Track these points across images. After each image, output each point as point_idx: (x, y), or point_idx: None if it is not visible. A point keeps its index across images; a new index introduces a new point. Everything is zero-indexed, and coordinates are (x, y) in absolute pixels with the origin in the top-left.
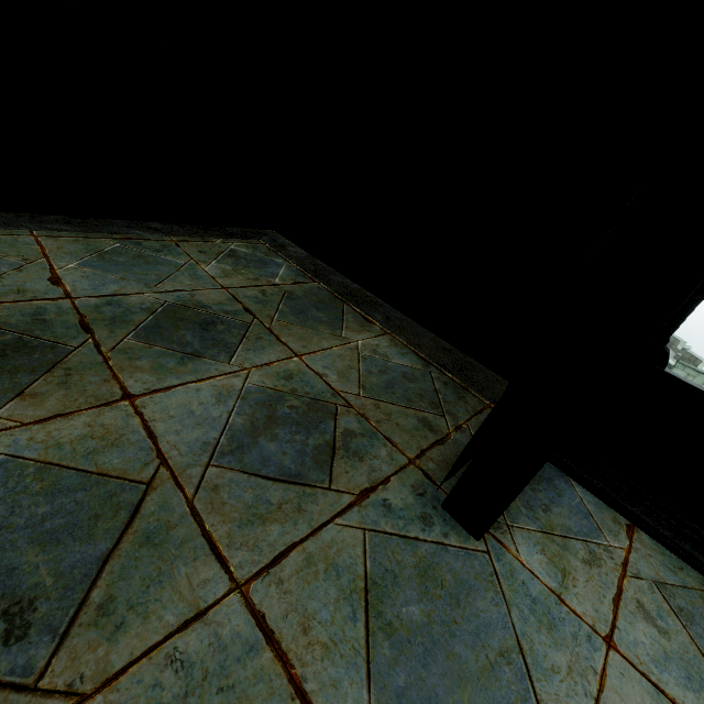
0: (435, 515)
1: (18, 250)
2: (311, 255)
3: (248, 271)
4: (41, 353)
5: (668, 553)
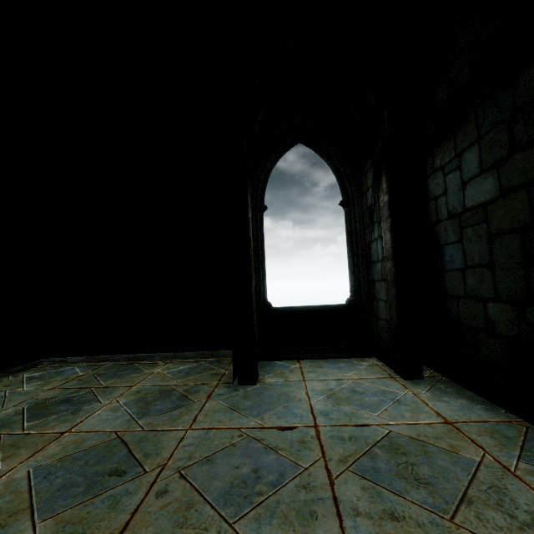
0: (238, 388)
1: None
2: (88, 356)
3: (55, 378)
4: None
5: (311, 360)
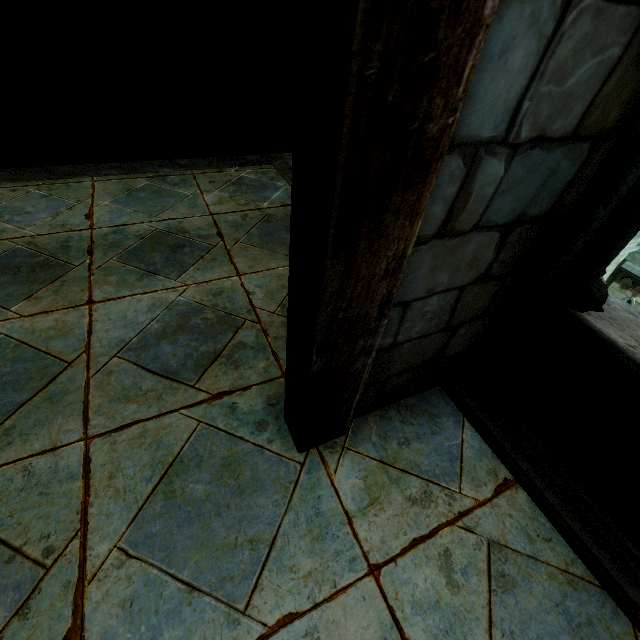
0: (272, 423)
1: (77, 193)
2: None
3: (242, 197)
4: (54, 270)
5: (542, 521)
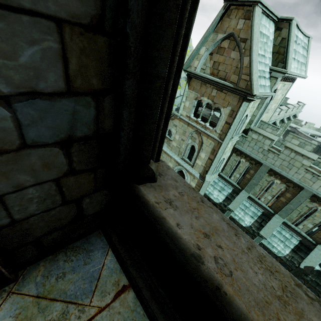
0: None
1: None
2: None
3: None
4: None
5: (139, 310)
